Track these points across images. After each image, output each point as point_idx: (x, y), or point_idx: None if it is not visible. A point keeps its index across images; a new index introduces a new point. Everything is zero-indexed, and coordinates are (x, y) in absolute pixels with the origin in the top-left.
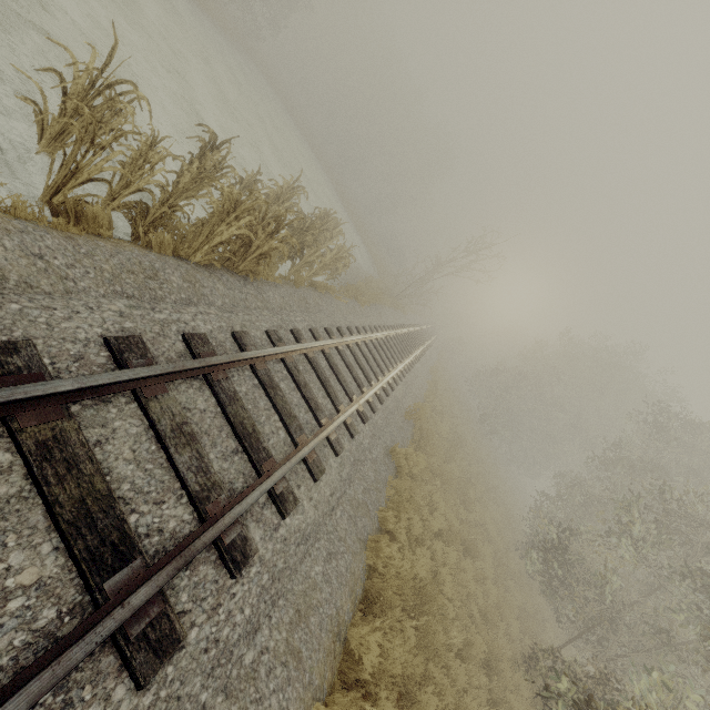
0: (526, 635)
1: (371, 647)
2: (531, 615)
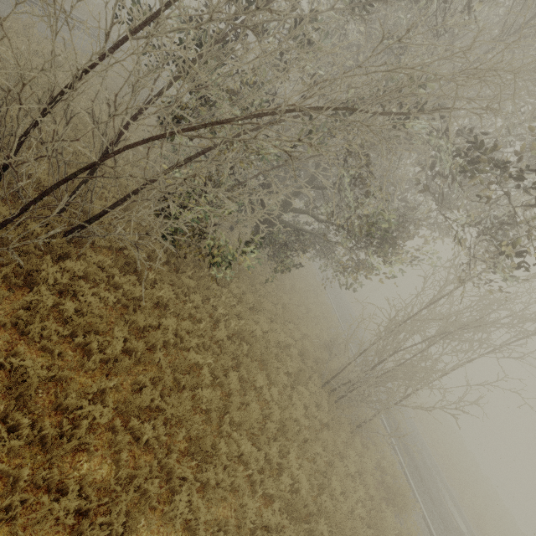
0: None
1: None
2: None
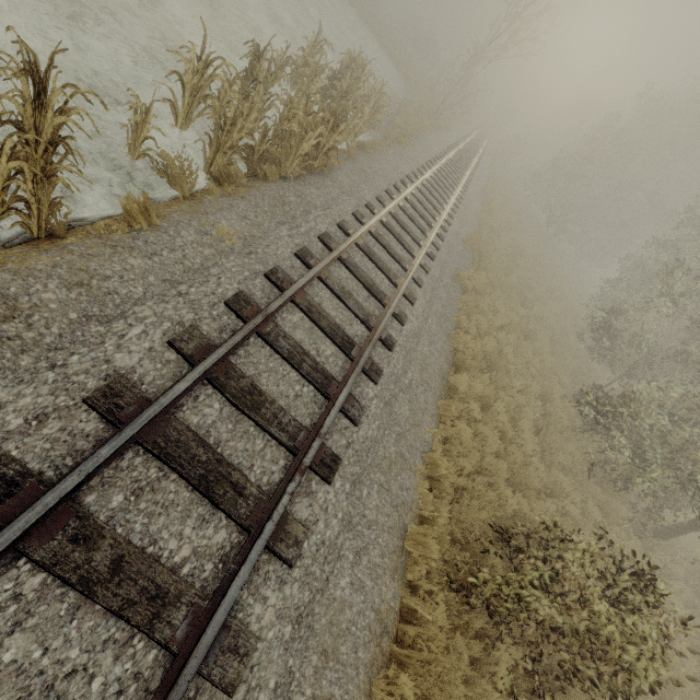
0: (578, 384)
1: (462, 383)
2: (586, 373)
